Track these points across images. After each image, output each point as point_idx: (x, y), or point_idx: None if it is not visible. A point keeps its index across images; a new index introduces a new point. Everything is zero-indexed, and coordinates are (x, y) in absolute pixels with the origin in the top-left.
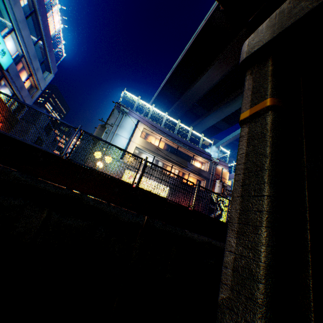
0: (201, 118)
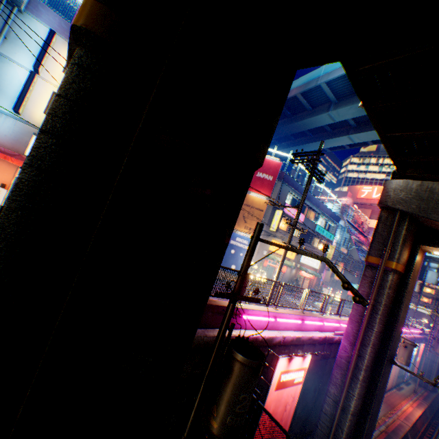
0: None
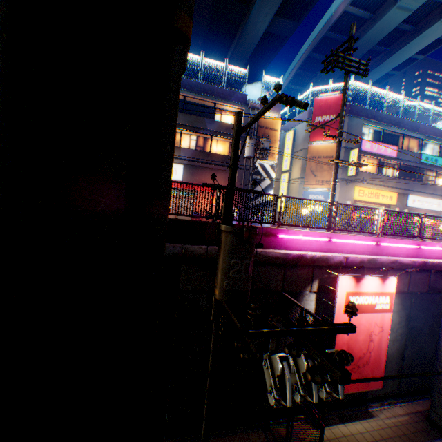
0: (242, 26)
